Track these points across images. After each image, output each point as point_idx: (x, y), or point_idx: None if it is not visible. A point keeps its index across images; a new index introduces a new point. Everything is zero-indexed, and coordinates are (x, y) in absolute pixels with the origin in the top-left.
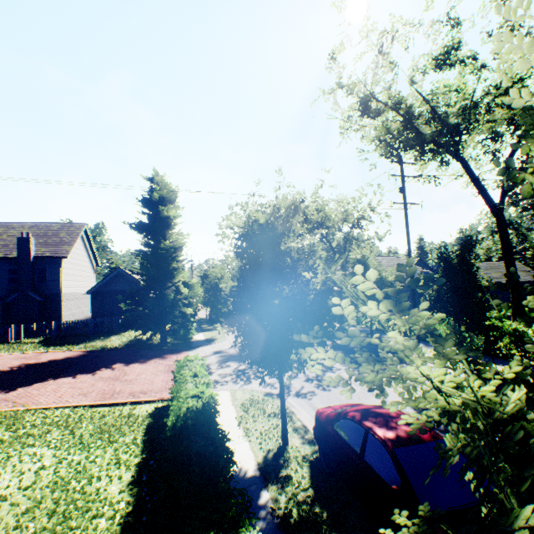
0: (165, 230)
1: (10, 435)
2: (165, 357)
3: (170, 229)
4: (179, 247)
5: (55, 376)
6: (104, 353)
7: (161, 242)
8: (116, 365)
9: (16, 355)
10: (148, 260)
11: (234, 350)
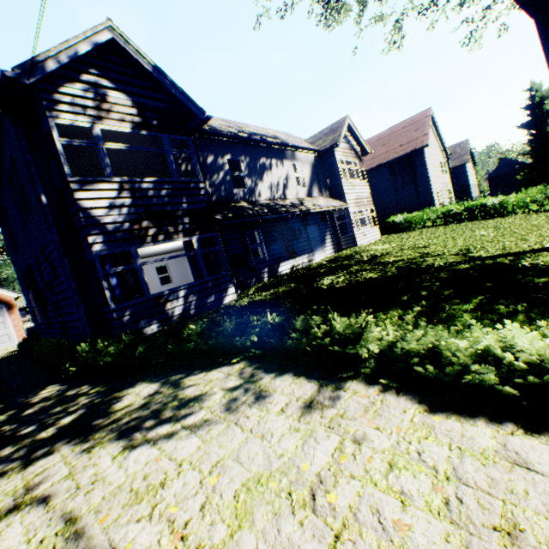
0: (545, 120)
1: None
2: None
3: (548, 118)
4: None
5: None
6: None
7: (543, 129)
8: None
9: None
10: (534, 144)
11: None
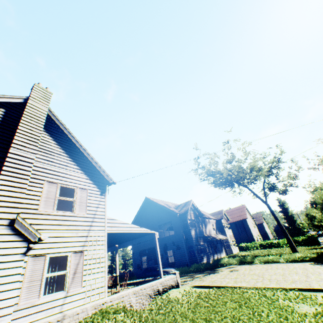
0: (286, 210)
1: None
2: None
3: (288, 210)
4: (293, 214)
5: None
6: None
7: (287, 214)
8: None
9: None
10: (286, 219)
11: None
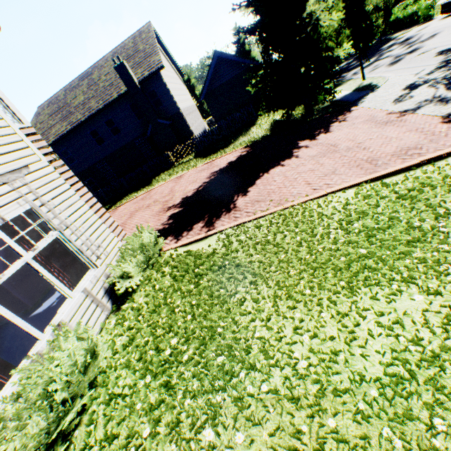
0: None
1: (346, 235)
2: (341, 120)
3: None
4: None
5: (261, 171)
6: (265, 142)
7: None
8: (300, 144)
9: (193, 170)
10: None
11: (438, 73)
